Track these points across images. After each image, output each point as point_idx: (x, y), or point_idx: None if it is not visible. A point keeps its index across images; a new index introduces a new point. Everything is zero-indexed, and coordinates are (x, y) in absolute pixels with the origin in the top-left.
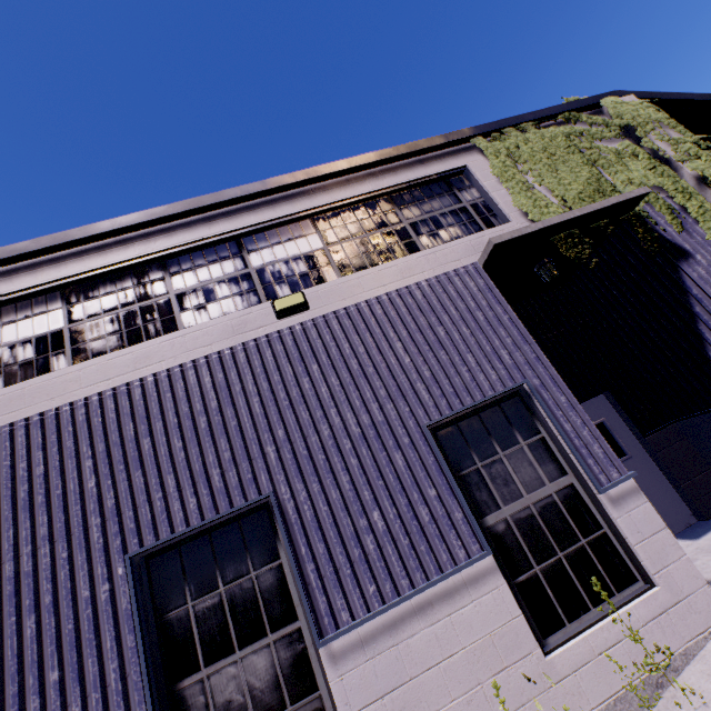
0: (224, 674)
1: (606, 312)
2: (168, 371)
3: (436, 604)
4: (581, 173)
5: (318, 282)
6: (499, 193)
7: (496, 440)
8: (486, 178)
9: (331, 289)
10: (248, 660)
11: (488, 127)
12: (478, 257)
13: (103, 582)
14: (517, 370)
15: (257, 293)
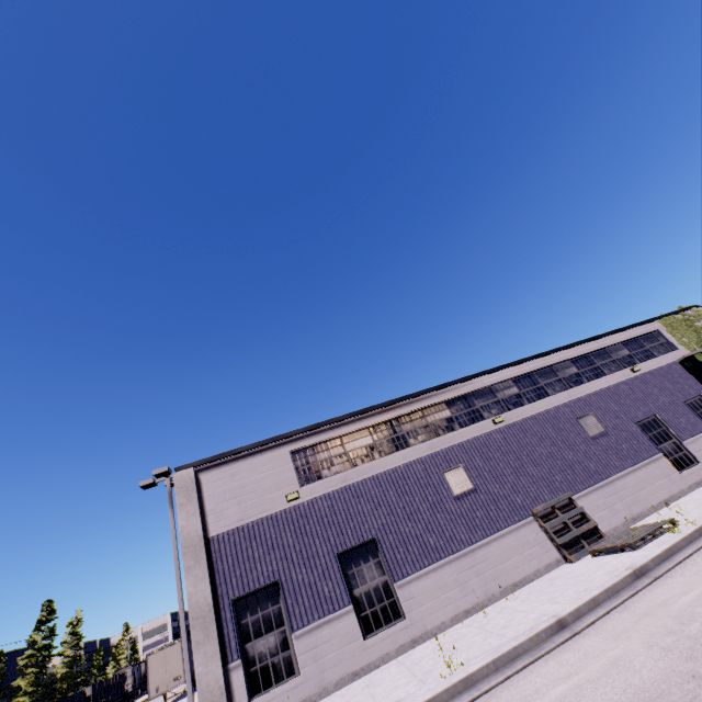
0: (664, 447)
1: (701, 378)
2: (615, 384)
3: (701, 437)
4: (694, 335)
5: (633, 363)
6: (671, 340)
7: (698, 407)
8: (665, 334)
9: (641, 366)
10: (667, 445)
11: (660, 317)
12: (675, 359)
13: (632, 427)
14: (698, 390)
15: (619, 365)
